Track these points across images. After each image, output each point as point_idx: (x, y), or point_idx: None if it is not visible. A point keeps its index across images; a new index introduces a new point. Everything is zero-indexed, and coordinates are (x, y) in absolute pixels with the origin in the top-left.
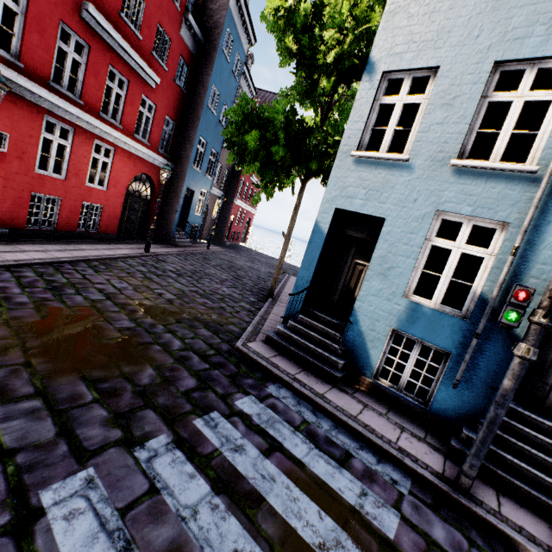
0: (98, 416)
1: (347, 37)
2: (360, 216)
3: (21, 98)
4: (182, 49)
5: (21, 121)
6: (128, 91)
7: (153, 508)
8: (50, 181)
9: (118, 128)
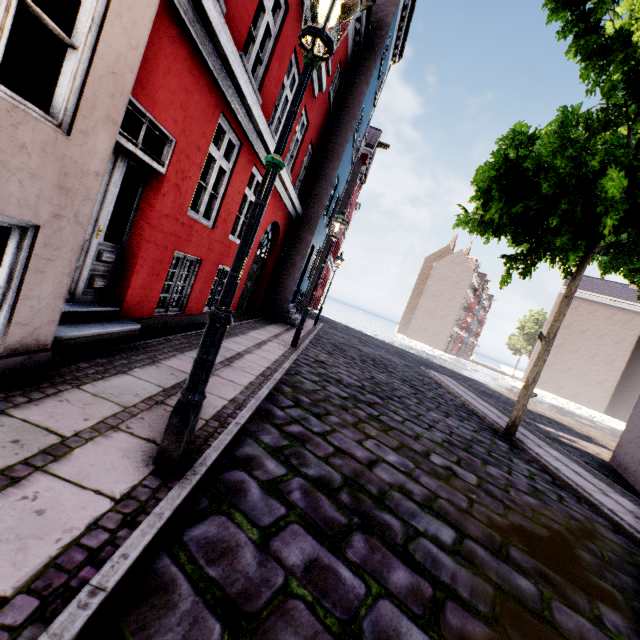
0: None
1: None
2: None
3: (204, 73)
4: (343, 49)
5: (195, 117)
6: None
7: None
8: (197, 231)
9: None
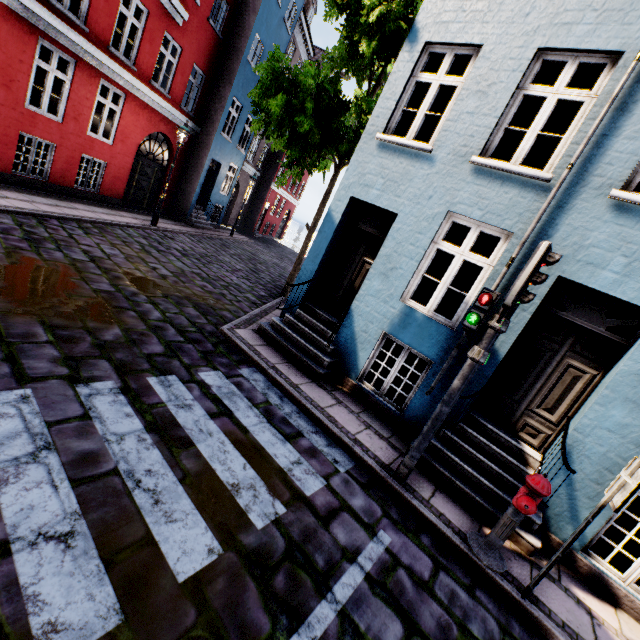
0: (49, 354)
1: None
2: (389, 215)
3: (10, 11)
4: None
5: (10, 40)
6: (146, 24)
7: (81, 428)
8: (43, 122)
9: (131, 70)
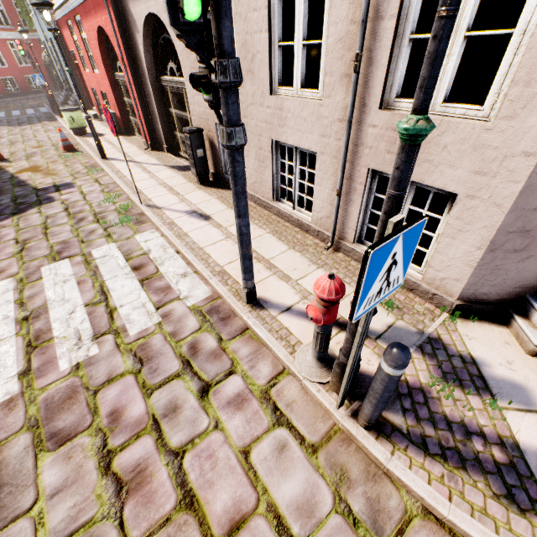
0: None
1: None
2: None
3: None
4: None
5: None
6: (4, 6)
7: None
8: (4, 70)
9: (14, 30)
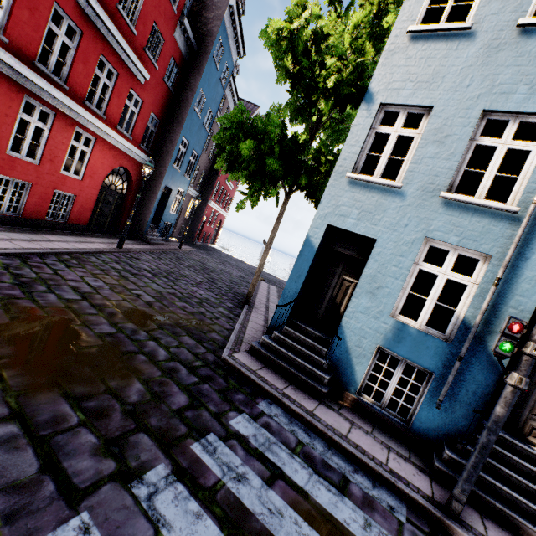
0: (87, 443)
1: (348, 67)
2: (342, 233)
3: (0, 74)
4: (174, 50)
5: None
6: (116, 83)
7: None
8: (22, 165)
9: (102, 119)
